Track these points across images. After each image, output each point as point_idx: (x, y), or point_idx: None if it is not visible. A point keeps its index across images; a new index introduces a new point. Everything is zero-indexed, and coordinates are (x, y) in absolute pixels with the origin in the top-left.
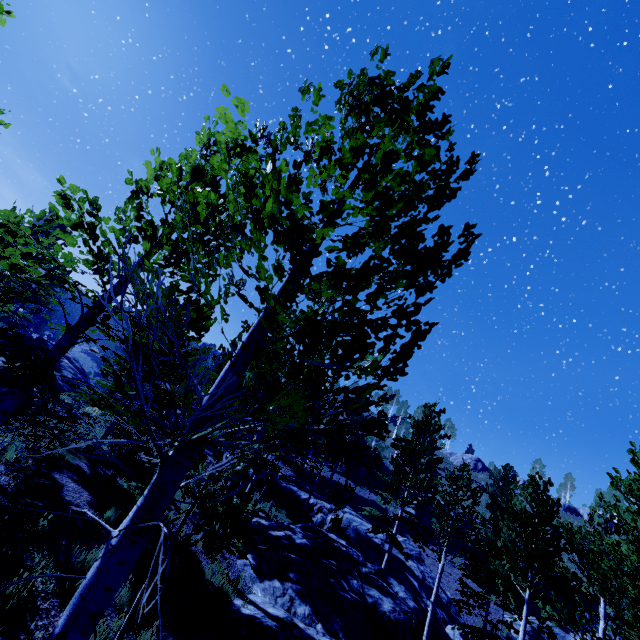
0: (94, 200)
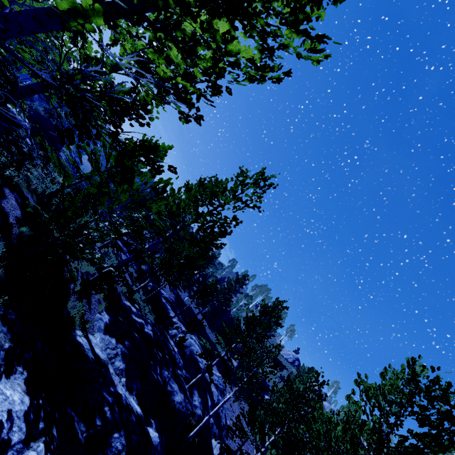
0: None
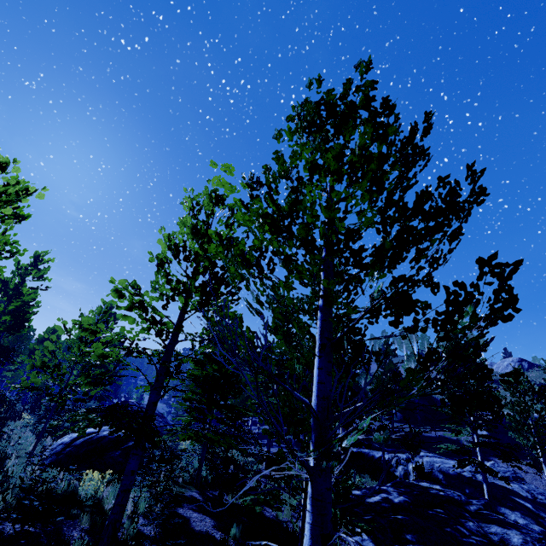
0: (134, 283)
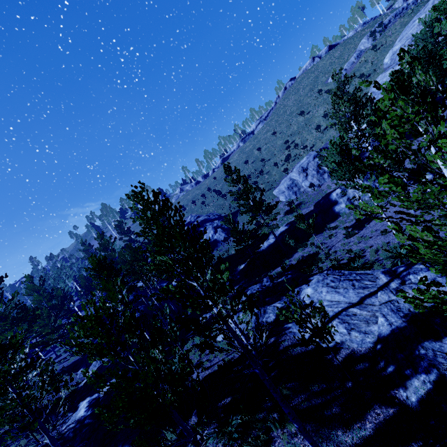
0: None
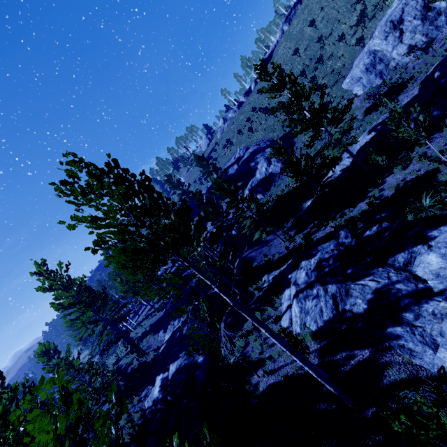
0: None
